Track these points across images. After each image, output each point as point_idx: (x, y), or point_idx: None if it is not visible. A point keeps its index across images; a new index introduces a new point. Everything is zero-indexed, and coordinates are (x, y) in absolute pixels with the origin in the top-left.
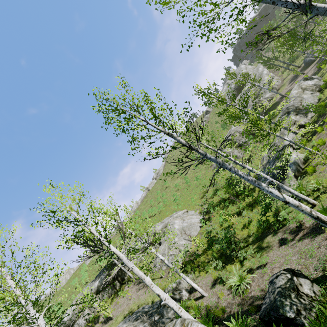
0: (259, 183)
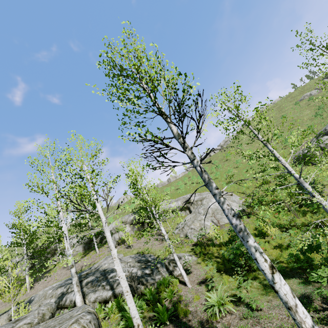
0: (246, 236)
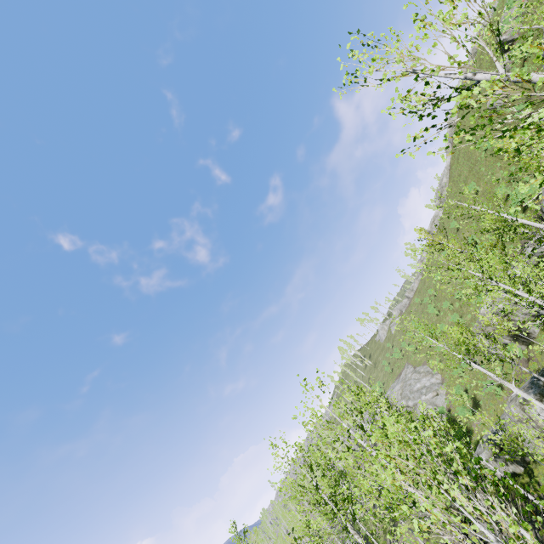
0: None
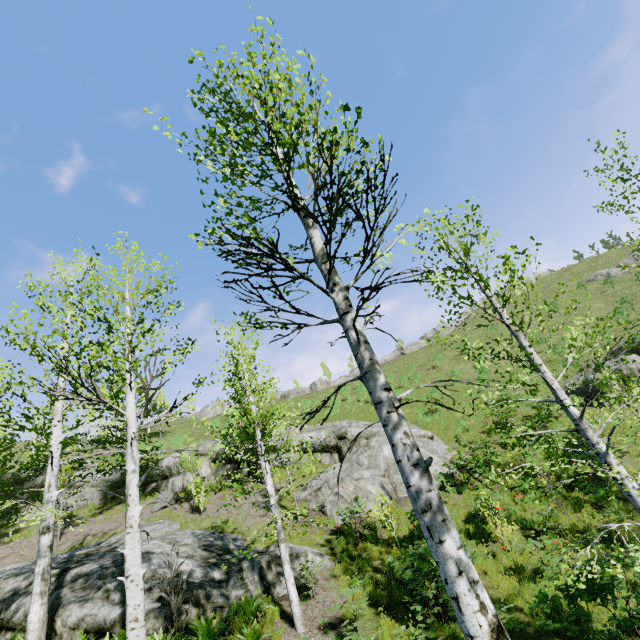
0: (439, 527)
